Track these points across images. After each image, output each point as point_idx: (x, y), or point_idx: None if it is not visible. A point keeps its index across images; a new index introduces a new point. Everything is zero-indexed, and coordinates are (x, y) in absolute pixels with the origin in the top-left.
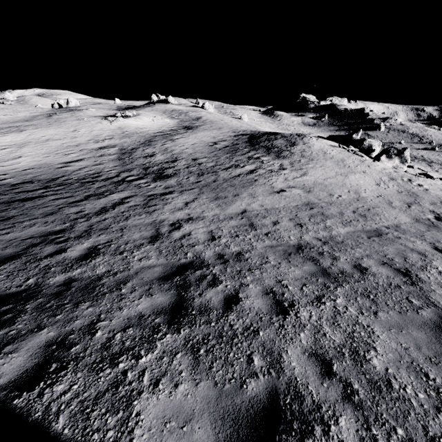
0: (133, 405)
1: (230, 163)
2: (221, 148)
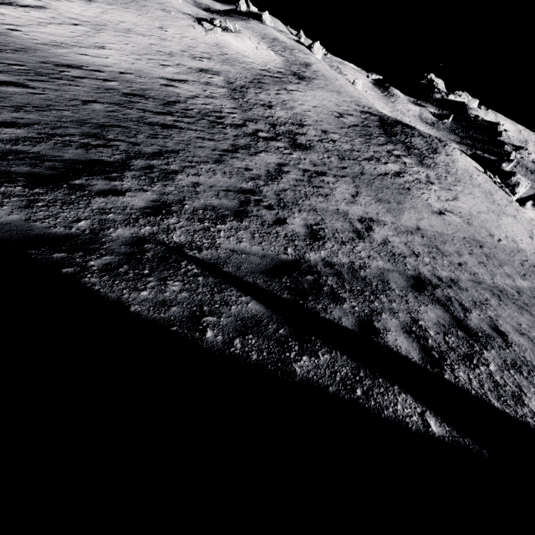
0: (527, 404)
1: (368, 152)
2: (350, 125)
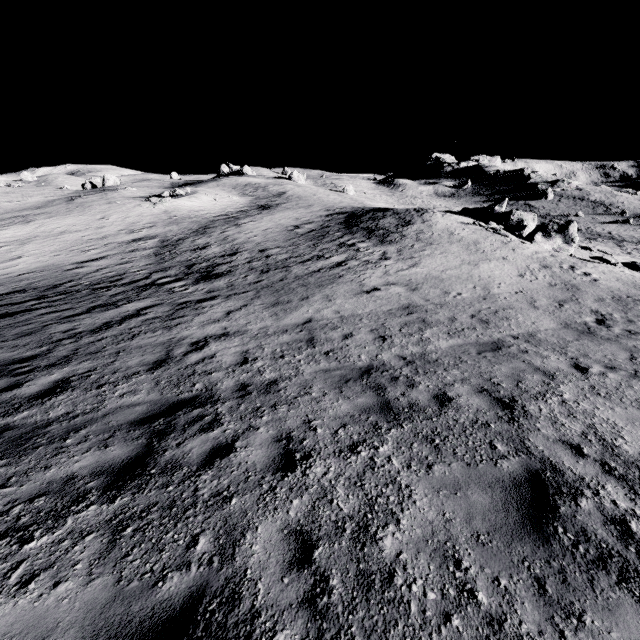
0: None
1: (311, 253)
2: (304, 233)
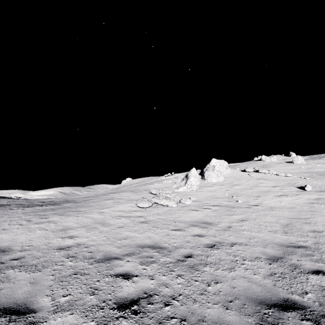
0: None
1: None
2: None
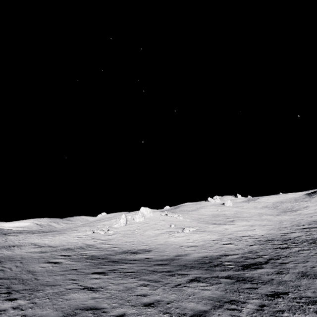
0: None
1: None
2: None
